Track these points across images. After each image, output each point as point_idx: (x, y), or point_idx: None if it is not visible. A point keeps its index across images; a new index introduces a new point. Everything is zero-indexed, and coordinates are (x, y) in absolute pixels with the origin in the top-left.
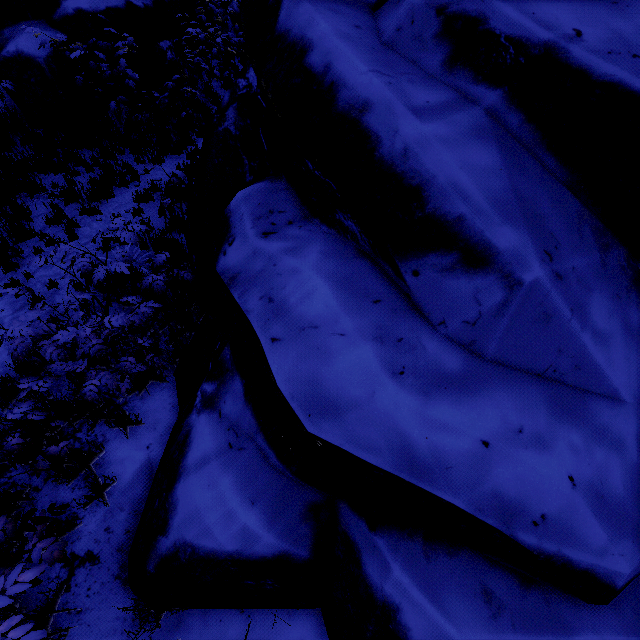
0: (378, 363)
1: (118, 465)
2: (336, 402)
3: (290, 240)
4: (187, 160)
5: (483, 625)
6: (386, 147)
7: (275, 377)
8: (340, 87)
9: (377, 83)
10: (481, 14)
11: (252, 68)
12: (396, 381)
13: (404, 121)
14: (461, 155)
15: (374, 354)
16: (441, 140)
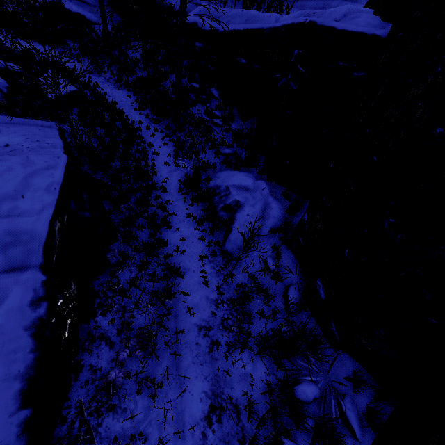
0: None
1: None
2: None
3: None
4: None
5: None
6: None
7: None
8: None
9: None
10: None
11: None
12: None
13: None
14: None
15: None
16: None
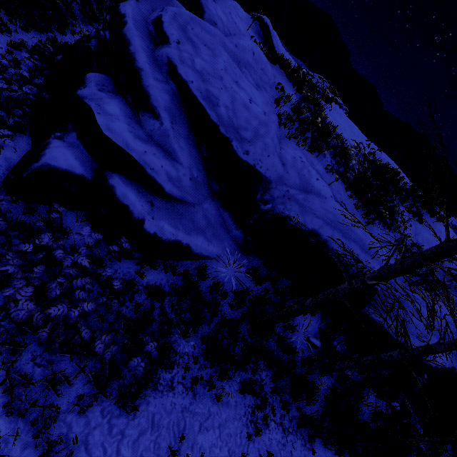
0: (126, 128)
1: None
2: (113, 130)
3: (109, 95)
4: (46, 40)
5: (135, 193)
6: (144, 83)
7: (97, 120)
8: (137, 61)
9: (146, 66)
10: (176, 65)
11: (108, 31)
12: (129, 133)
13: (150, 79)
14: (161, 94)
15: (126, 126)
16: (157, 88)
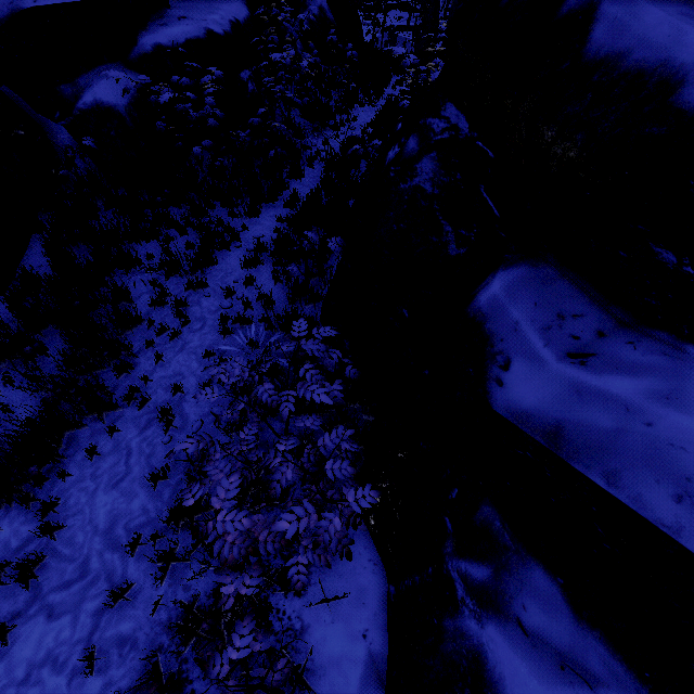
0: None
1: (335, 670)
2: None
3: (643, 374)
4: (284, 208)
5: None
6: None
7: None
8: None
9: None
10: None
11: (451, 103)
12: None
13: None
14: None
15: None
16: None
